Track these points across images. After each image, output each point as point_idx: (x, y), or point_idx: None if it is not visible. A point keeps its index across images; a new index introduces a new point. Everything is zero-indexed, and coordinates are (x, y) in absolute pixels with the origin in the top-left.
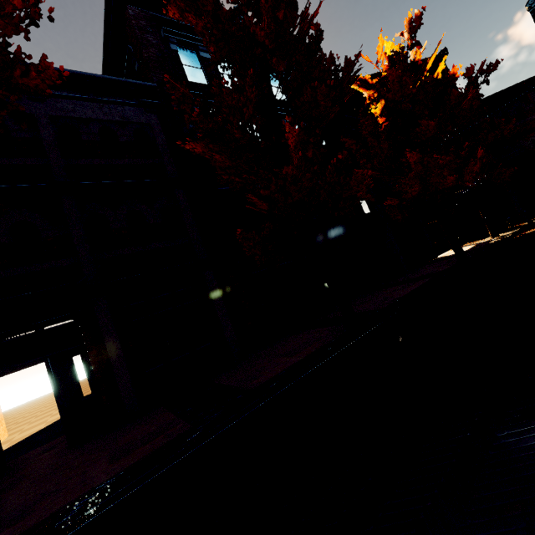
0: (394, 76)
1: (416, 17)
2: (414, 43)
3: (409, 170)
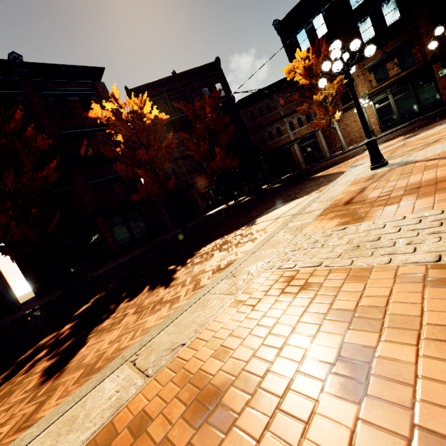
0: (118, 123)
1: (113, 95)
2: (121, 106)
3: (158, 171)
